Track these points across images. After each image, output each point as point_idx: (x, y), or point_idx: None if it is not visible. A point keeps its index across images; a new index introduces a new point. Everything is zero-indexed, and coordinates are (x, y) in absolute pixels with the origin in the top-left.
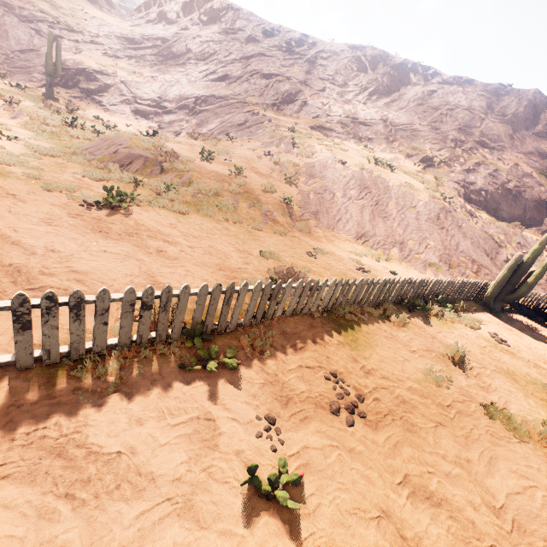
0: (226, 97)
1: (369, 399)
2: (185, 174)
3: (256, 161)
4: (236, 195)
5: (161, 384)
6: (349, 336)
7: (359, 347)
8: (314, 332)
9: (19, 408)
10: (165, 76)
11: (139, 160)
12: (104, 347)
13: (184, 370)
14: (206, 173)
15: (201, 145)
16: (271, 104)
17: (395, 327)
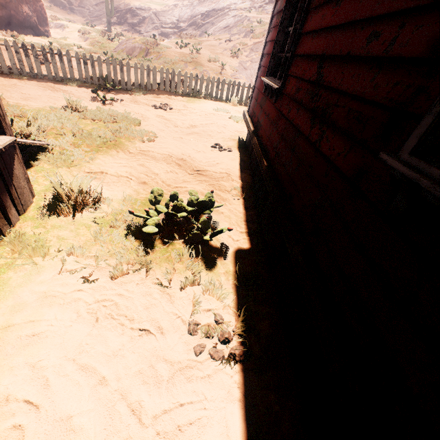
0: (223, 8)
1: (175, 110)
2: (159, 54)
3: (216, 46)
4: (187, 63)
5: (90, 89)
6: (191, 100)
7: (192, 103)
8: (171, 96)
9: (46, 82)
10: (183, 2)
11: (137, 50)
12: (75, 80)
13: (100, 91)
14: (174, 53)
15: (184, 42)
16: (257, 7)
17: (229, 105)
